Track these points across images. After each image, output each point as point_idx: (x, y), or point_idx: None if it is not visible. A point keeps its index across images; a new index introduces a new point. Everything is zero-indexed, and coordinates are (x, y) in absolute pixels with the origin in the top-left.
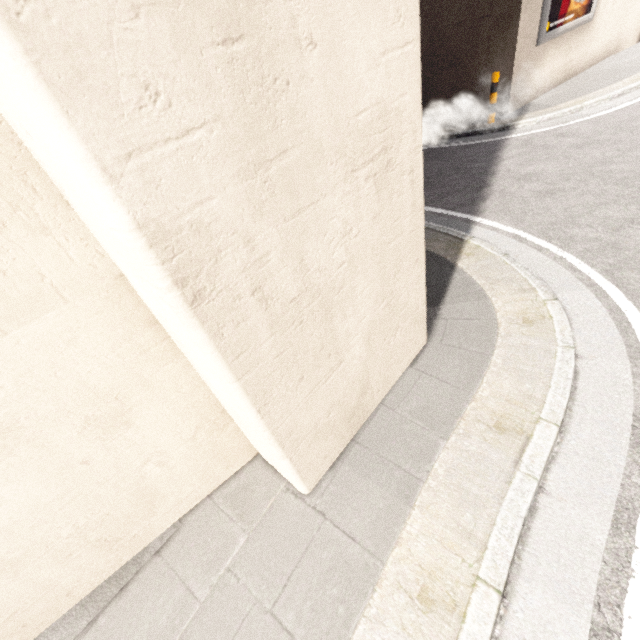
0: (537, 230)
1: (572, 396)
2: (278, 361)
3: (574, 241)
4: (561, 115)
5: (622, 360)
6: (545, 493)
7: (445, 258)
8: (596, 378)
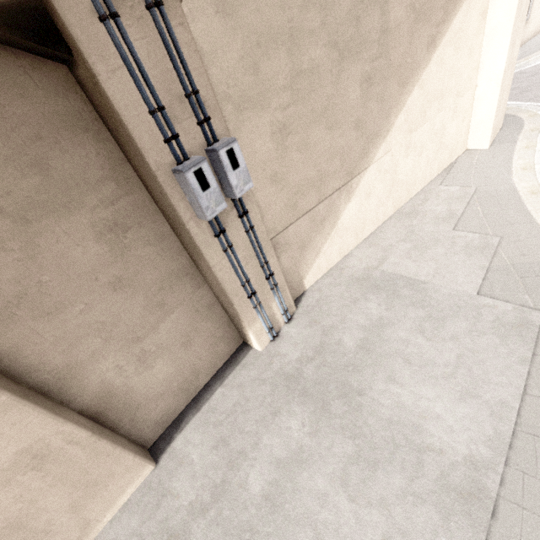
0: (525, 101)
1: None
2: (499, 102)
3: (539, 101)
4: (519, 66)
5: None
6: None
7: None
8: None
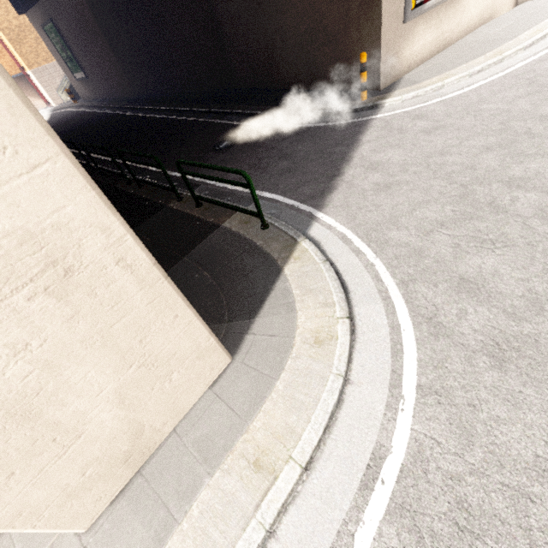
0: (363, 230)
1: (331, 428)
2: None
3: (388, 245)
4: (424, 93)
5: (383, 388)
6: (275, 538)
7: (276, 261)
8: (356, 408)
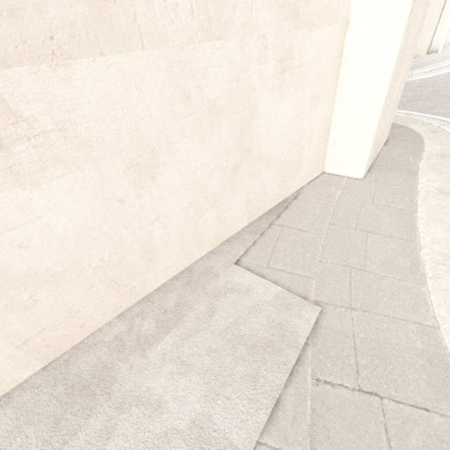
0: (416, 111)
1: None
2: (394, 76)
3: (438, 113)
4: None
5: None
6: None
7: None
8: None
